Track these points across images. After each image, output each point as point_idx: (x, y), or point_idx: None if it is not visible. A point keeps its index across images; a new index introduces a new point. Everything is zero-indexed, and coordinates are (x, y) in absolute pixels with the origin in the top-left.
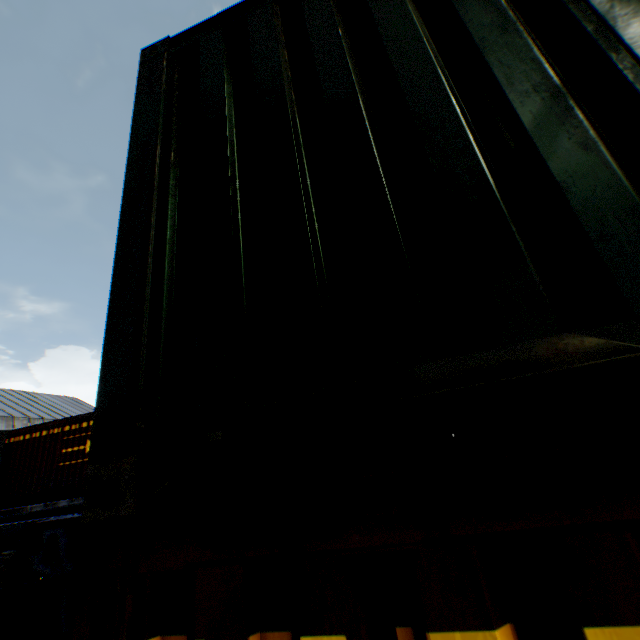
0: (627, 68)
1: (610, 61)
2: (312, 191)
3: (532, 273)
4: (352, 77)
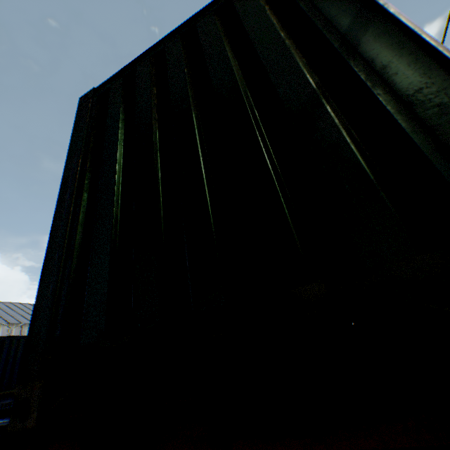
0: (362, 70)
1: (350, 66)
2: (162, 181)
3: (292, 234)
4: (189, 100)
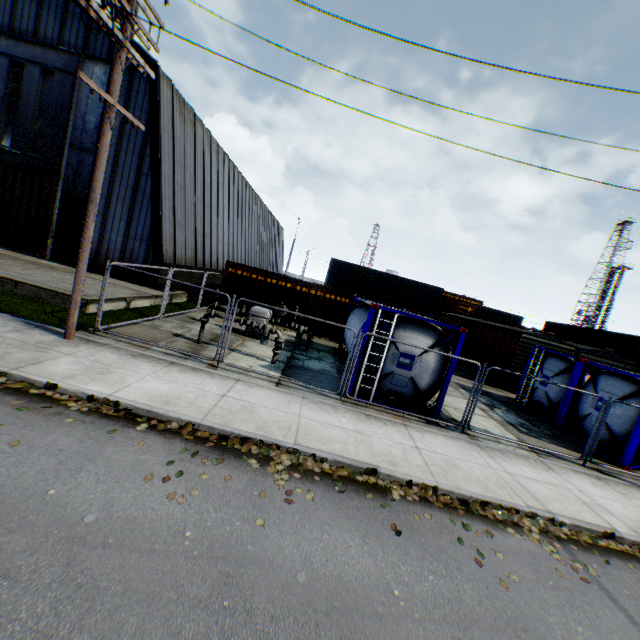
0: None
1: None
2: None
3: None
4: None
